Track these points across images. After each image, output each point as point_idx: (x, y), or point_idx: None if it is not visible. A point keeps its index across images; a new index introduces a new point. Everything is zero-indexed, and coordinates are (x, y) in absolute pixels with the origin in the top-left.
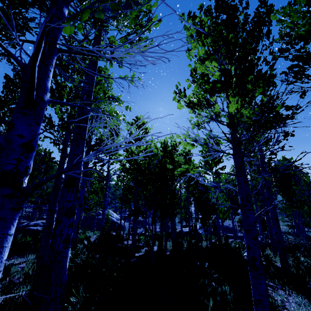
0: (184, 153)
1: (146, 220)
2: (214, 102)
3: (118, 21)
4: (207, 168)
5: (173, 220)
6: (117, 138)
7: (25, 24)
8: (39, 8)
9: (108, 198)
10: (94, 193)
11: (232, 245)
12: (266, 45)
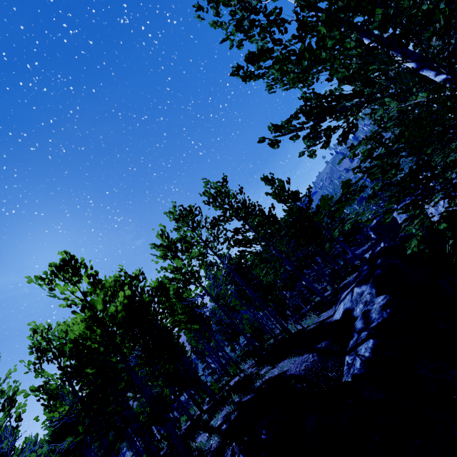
0: None
1: None
2: None
3: None
4: None
5: None
6: None
7: None
8: None
9: None
10: None
11: None
12: None
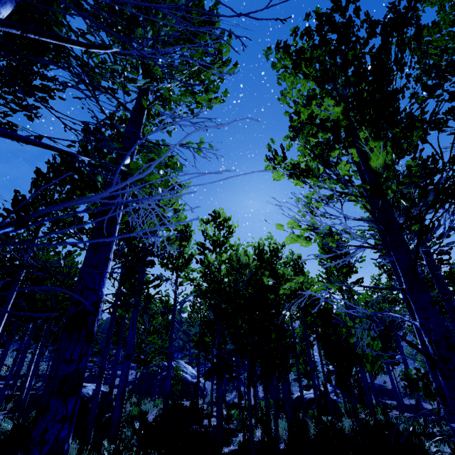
0: (292, 262)
1: (241, 376)
2: (338, 159)
3: (154, 25)
4: (341, 280)
5: (285, 379)
6: (188, 244)
7: (43, 85)
8: (56, 54)
9: (178, 341)
10: (155, 333)
11: (401, 427)
12: (418, 56)
